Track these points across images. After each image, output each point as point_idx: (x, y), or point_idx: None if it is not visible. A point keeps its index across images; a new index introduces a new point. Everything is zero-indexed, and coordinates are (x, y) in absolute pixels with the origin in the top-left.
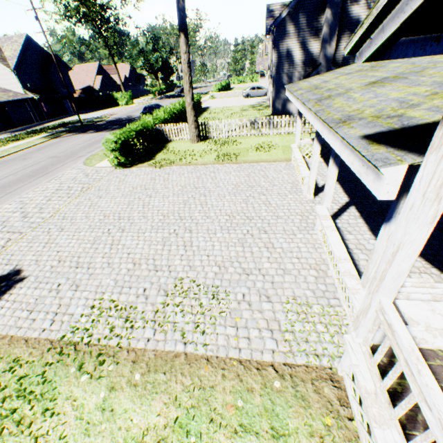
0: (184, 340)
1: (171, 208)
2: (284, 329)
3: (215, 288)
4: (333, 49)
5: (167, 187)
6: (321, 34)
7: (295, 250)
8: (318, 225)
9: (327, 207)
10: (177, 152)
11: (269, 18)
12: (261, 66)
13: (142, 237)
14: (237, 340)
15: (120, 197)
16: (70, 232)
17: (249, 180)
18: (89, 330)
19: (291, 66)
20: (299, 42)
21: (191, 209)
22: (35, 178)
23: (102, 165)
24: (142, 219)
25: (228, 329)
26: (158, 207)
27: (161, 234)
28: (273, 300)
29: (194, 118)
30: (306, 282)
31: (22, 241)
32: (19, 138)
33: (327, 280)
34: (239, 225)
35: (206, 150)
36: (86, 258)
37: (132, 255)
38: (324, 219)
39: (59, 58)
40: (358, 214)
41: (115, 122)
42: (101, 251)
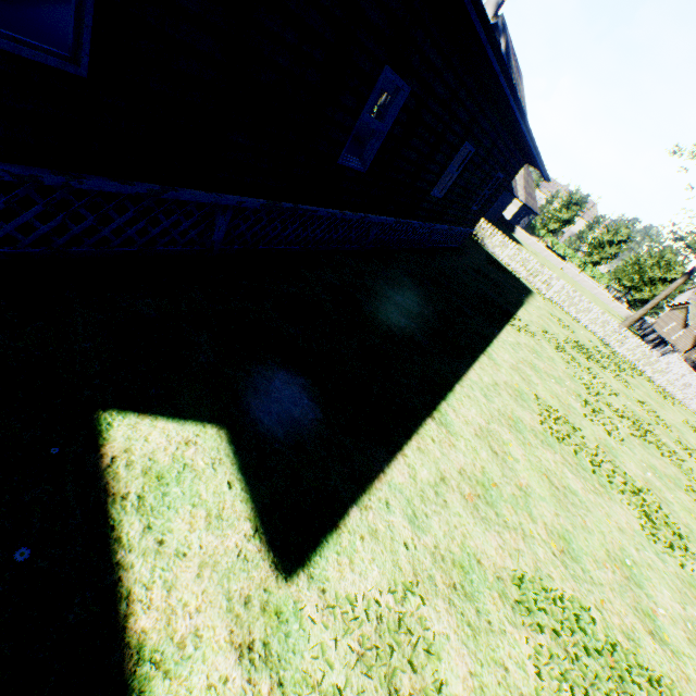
0: None
1: None
2: None
3: None
4: None
5: None
6: None
7: None
8: None
9: None
10: None
11: None
12: None
13: None
14: None
15: None
16: None
17: None
18: None
19: None
20: None
21: None
22: None
23: None
24: None
25: None
26: None
27: None
28: None
29: None
30: None
31: None
32: None
33: None
34: None
35: None
36: None
37: None
38: None
39: None
40: None
41: None
42: None
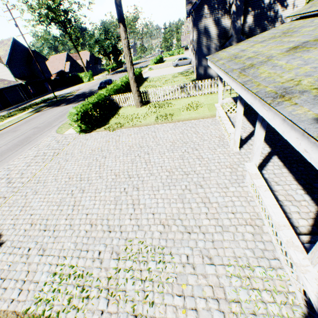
0: (135, 313)
1: (121, 167)
2: (229, 298)
3: (161, 250)
4: (241, 22)
5: (118, 147)
6: (231, 12)
7: (229, 205)
8: (247, 179)
9: (256, 163)
10: (125, 116)
11: (188, 4)
12: (185, 42)
13: (98, 196)
14: (185, 313)
15: (82, 159)
16: (42, 195)
17: (183, 136)
18: (50, 301)
19: (209, 40)
20: (213, 20)
21: (137, 167)
22: (20, 147)
23: (69, 132)
24: (98, 179)
25: (176, 298)
26: (111, 167)
27: (114, 193)
28: (216, 262)
29: (136, 89)
30: (244, 239)
31: (5, 206)
32: (12, 114)
33: (264, 237)
34: (178, 181)
35: (148, 113)
36: (52, 220)
37: (90, 216)
38: (256, 178)
39: (37, 52)
40: (282, 163)
41: (80, 96)
42: (65, 213)
